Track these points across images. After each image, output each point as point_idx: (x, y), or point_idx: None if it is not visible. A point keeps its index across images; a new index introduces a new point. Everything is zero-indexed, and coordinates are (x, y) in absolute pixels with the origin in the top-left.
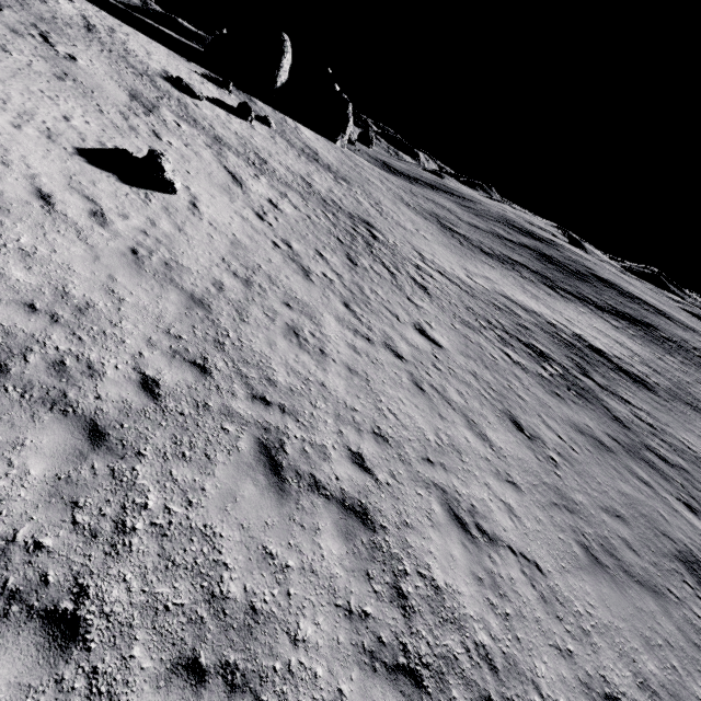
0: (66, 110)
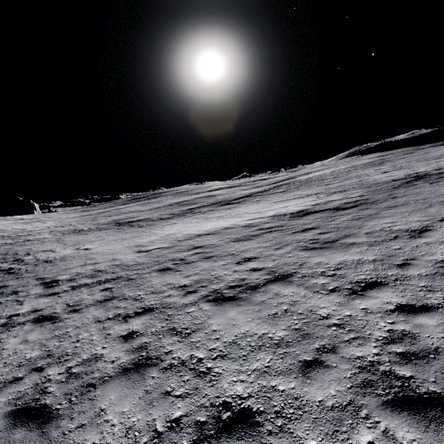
0: None
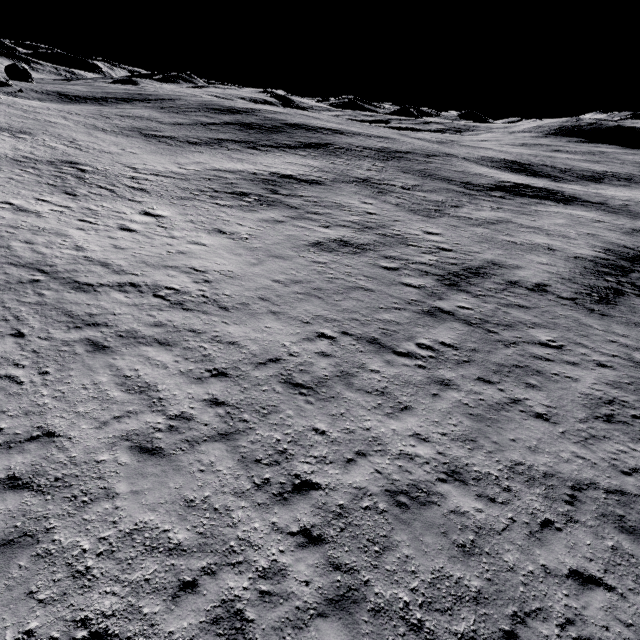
0: None
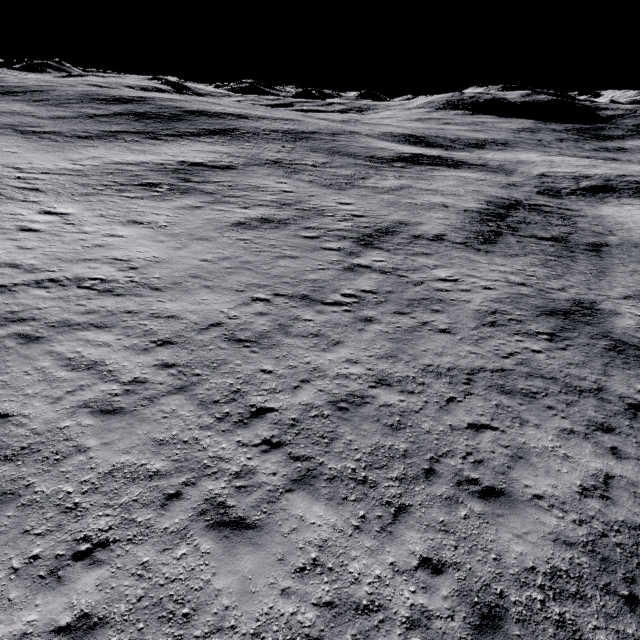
0: None
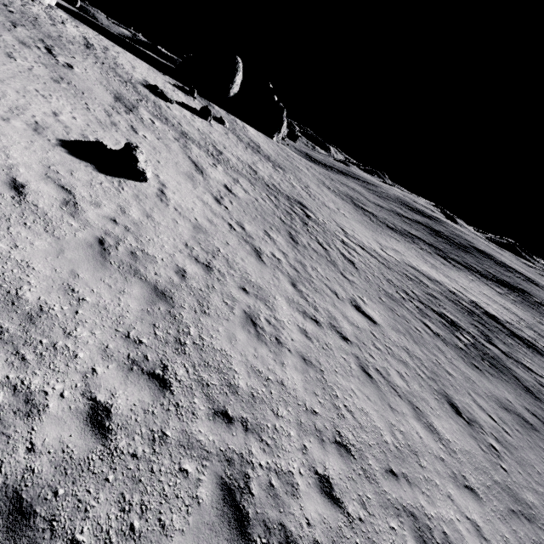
0: (56, 106)
